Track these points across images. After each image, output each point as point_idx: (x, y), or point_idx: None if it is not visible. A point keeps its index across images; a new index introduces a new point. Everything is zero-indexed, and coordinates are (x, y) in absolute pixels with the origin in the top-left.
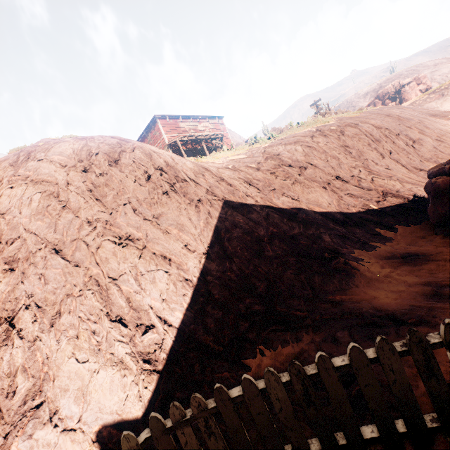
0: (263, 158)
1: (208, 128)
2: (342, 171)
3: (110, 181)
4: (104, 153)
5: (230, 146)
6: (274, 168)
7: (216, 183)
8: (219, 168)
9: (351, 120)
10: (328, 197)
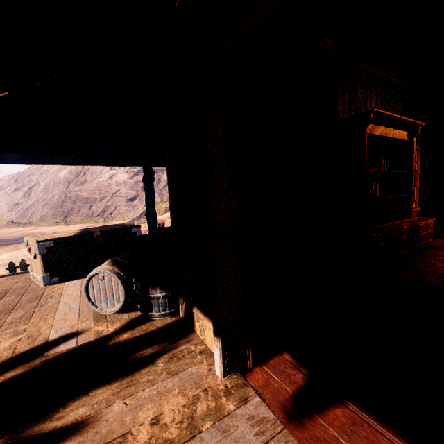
0: None
1: None
2: None
3: None
4: None
5: None
6: None
7: None
8: None
9: None
10: None
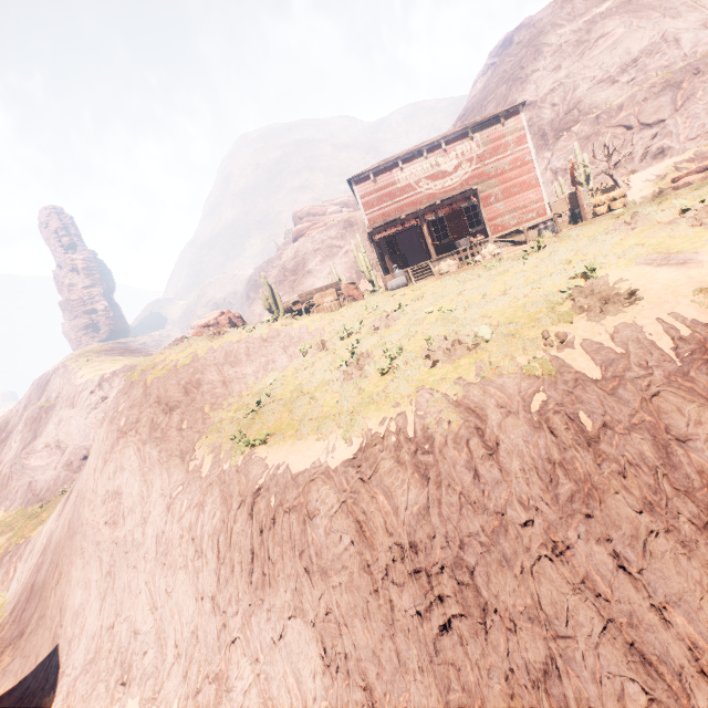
0: (197, 500)
1: (468, 157)
2: (221, 594)
3: (95, 490)
4: (102, 456)
5: (526, 184)
6: (187, 529)
7: (135, 527)
8: (162, 494)
9: (342, 482)
10: (191, 614)
